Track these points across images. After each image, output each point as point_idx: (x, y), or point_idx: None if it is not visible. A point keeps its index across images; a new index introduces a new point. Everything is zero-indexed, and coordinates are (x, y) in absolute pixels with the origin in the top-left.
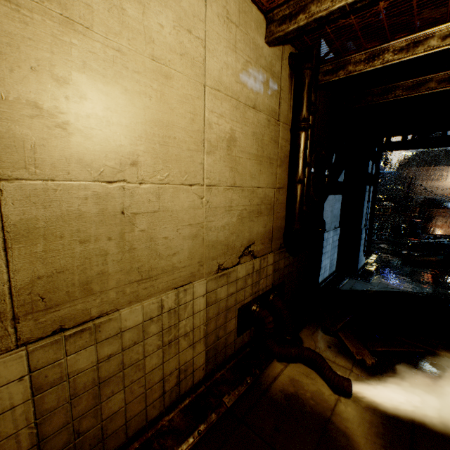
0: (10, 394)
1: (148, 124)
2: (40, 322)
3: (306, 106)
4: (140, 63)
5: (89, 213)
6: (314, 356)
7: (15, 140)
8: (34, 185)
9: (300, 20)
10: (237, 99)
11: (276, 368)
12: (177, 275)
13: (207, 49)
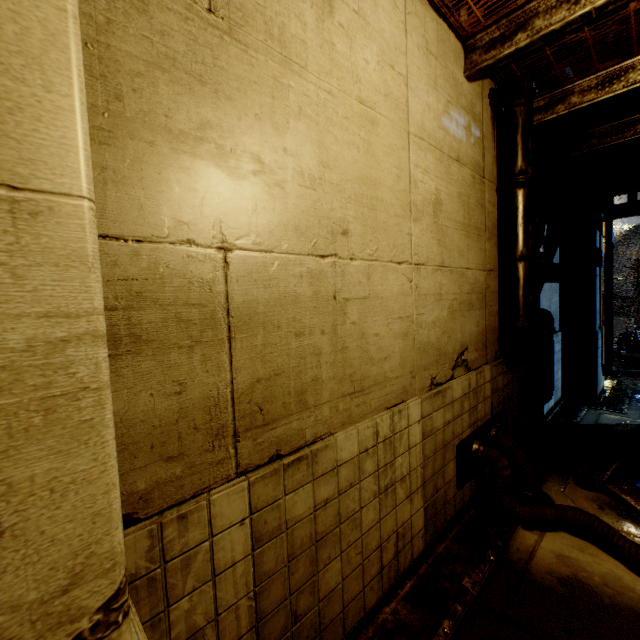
0: (231, 544)
1: (357, 182)
2: (258, 443)
3: (522, 154)
4: (348, 107)
5: (304, 296)
6: (587, 519)
7: (241, 201)
8: (255, 258)
9: (518, 40)
10: (440, 150)
11: (526, 538)
12: (389, 389)
13: (408, 88)
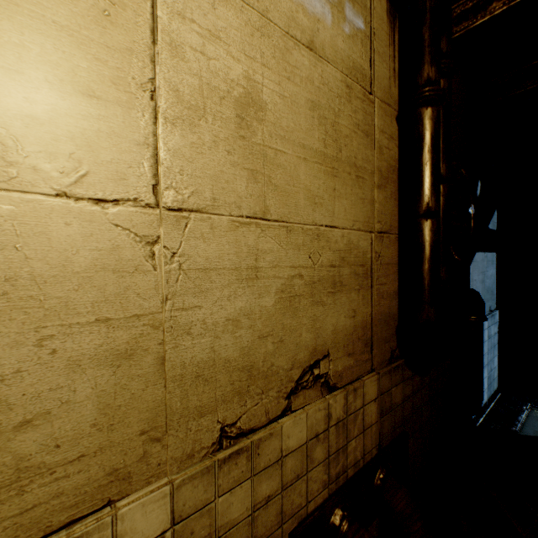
0: None
1: None
2: None
3: (430, 54)
4: None
5: None
6: None
7: None
8: None
9: None
10: (262, 13)
11: None
12: (42, 492)
13: None
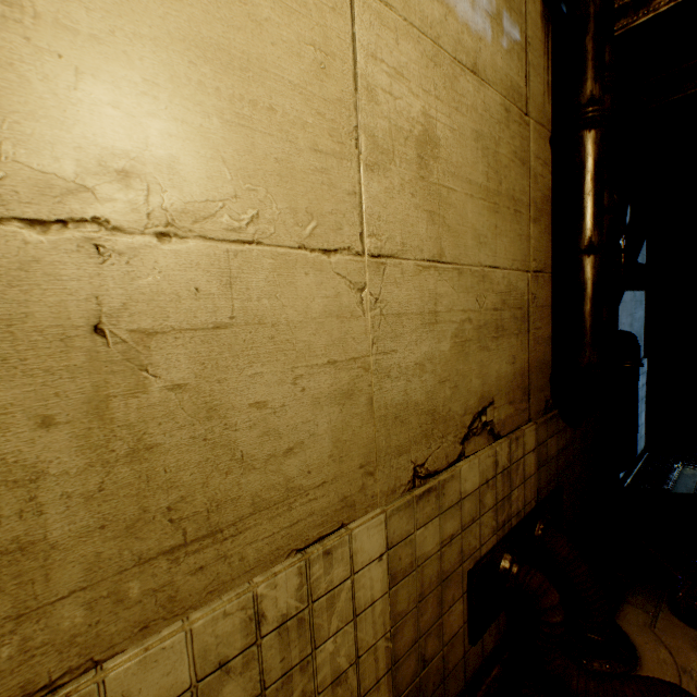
0: None
1: (179, 48)
2: None
3: (594, 69)
4: None
5: None
6: None
7: None
8: None
9: None
10: (434, 40)
11: None
12: (302, 510)
13: None
